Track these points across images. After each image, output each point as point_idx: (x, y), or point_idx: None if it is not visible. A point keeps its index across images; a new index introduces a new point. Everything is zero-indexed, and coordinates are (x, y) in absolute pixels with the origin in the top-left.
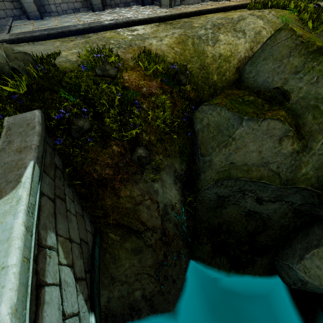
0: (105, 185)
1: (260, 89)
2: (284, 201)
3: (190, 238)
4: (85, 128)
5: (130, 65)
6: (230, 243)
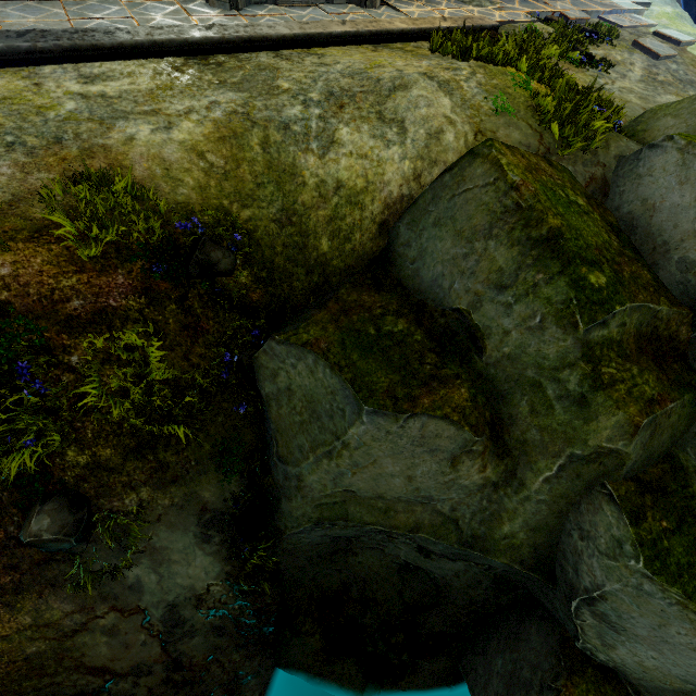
0: None
1: (426, 298)
2: (473, 562)
3: (270, 627)
4: None
5: (36, 218)
6: (367, 624)
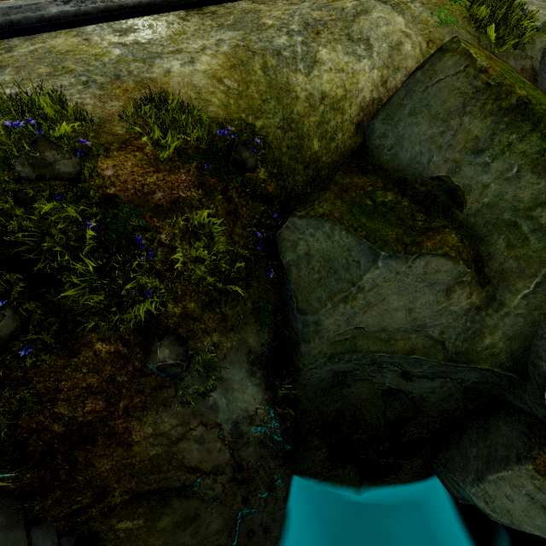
0: (90, 438)
1: (405, 175)
2: (449, 378)
3: (289, 445)
4: (1, 335)
5: (119, 134)
6: (359, 439)
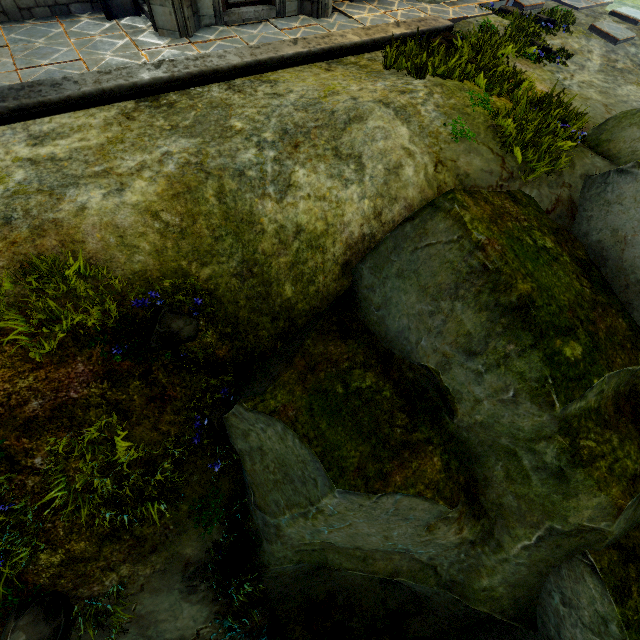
0: None
1: (393, 348)
2: None
3: (263, 638)
4: None
5: None
6: (354, 627)
